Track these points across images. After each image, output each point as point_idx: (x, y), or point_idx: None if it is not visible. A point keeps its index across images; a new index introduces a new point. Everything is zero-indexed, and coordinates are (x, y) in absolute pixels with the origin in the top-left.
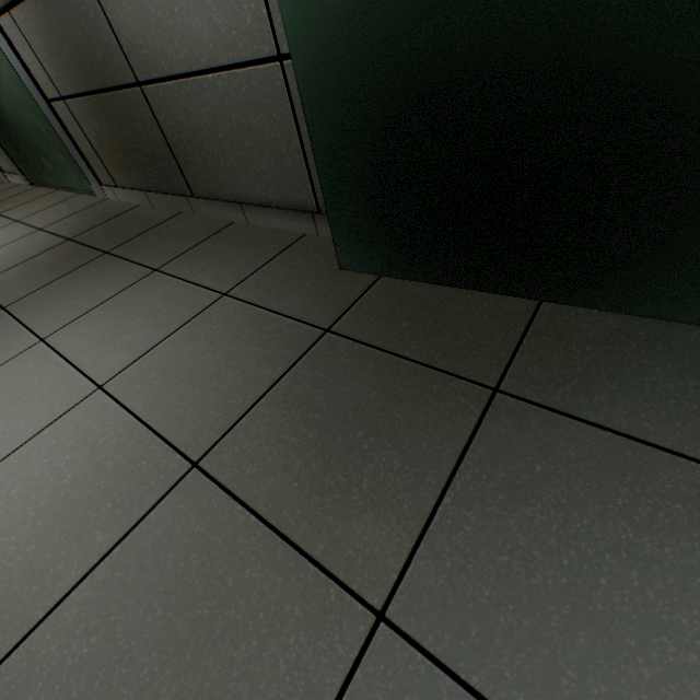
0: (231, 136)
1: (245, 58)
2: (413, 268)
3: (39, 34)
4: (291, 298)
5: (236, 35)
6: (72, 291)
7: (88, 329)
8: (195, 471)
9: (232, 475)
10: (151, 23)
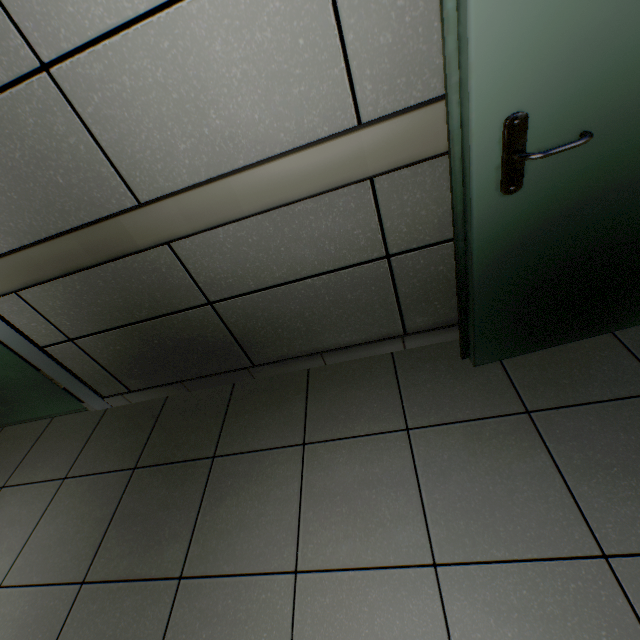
0: (320, 311)
1: (352, 263)
2: (536, 345)
3: (60, 297)
4: (464, 403)
5: (346, 252)
6: (242, 511)
7: (329, 531)
8: (612, 560)
9: (636, 542)
10: (246, 261)
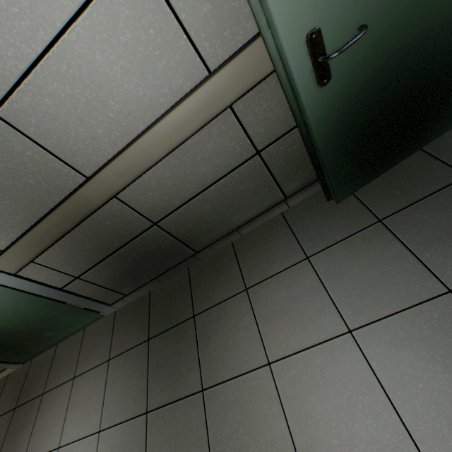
0: (226, 203)
1: (236, 165)
2: (372, 175)
3: (60, 254)
4: (338, 229)
5: (230, 160)
6: (224, 341)
7: (280, 334)
8: None
9: None
10: (168, 189)
